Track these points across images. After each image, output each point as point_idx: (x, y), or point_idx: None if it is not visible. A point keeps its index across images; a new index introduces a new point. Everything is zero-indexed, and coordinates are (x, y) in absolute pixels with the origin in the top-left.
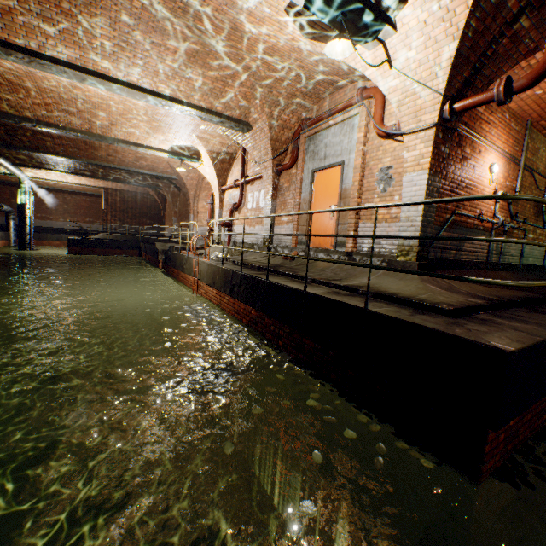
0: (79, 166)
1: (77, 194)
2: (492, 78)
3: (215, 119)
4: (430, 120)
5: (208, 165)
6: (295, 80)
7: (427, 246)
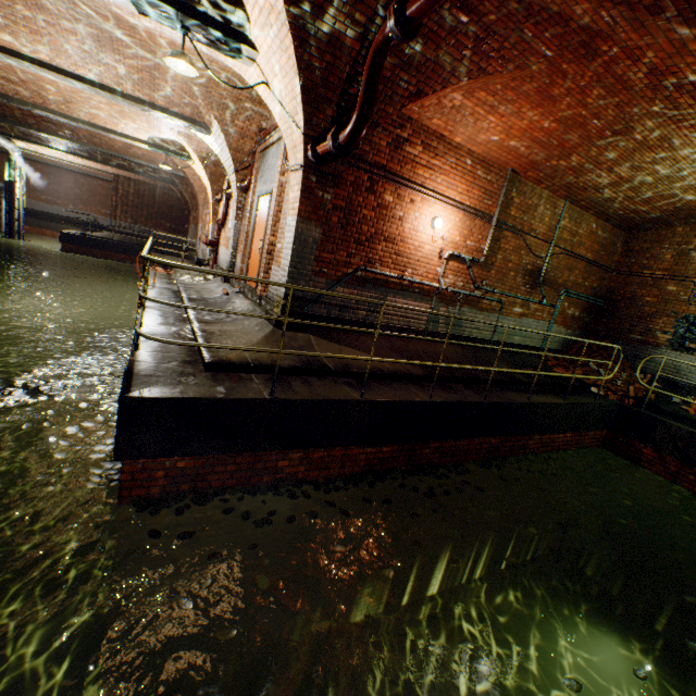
0: (71, 144)
1: (92, 177)
2: (376, 120)
3: (162, 115)
4: (301, 160)
5: (200, 167)
6: (229, 83)
7: (302, 300)
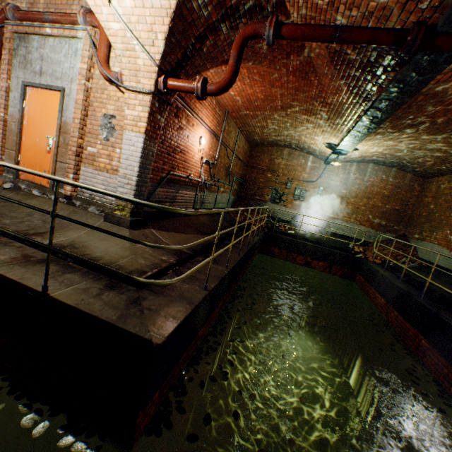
0: None
1: None
2: (201, 70)
3: None
4: (148, 86)
5: None
6: None
7: None
